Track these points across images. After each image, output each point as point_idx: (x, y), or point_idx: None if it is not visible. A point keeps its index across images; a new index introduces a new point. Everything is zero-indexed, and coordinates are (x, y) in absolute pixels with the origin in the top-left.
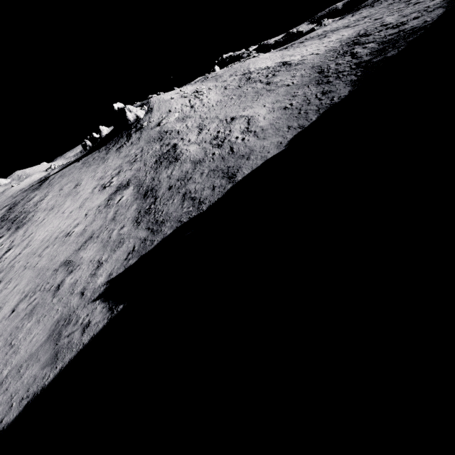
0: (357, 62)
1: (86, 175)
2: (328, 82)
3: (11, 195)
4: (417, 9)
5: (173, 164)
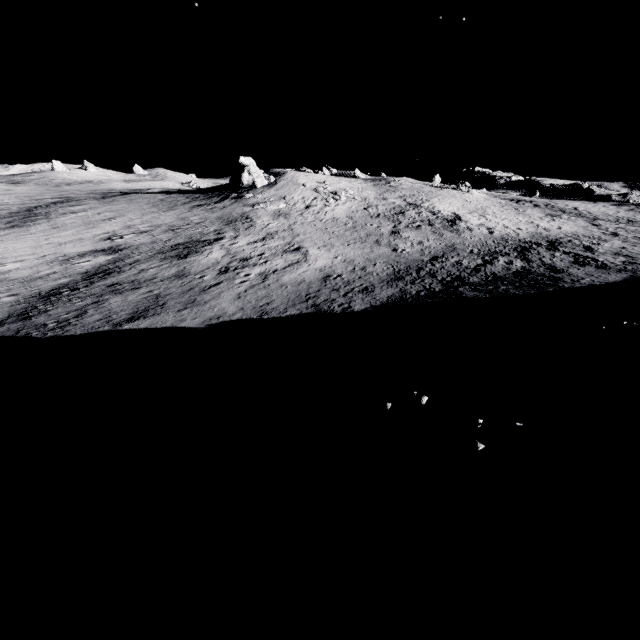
0: (462, 275)
1: (134, 213)
2: (401, 278)
3: (97, 189)
4: (639, 255)
5: (172, 260)
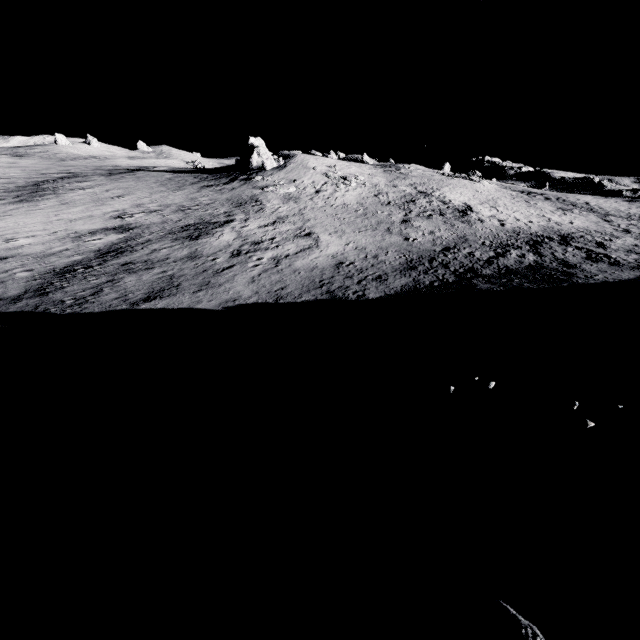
0: (475, 267)
1: (142, 192)
2: (414, 267)
3: (103, 165)
4: None
5: (184, 241)
